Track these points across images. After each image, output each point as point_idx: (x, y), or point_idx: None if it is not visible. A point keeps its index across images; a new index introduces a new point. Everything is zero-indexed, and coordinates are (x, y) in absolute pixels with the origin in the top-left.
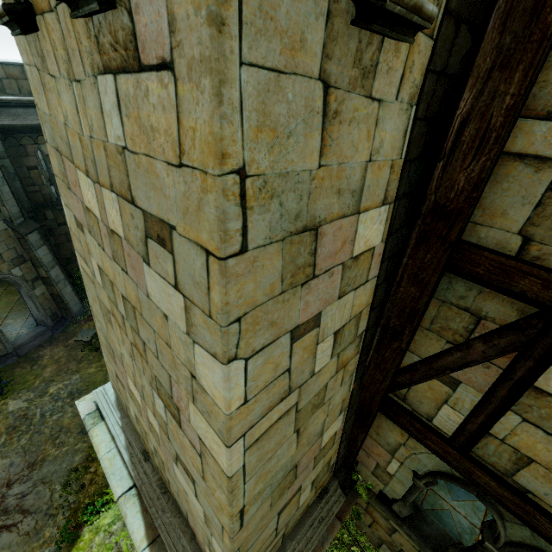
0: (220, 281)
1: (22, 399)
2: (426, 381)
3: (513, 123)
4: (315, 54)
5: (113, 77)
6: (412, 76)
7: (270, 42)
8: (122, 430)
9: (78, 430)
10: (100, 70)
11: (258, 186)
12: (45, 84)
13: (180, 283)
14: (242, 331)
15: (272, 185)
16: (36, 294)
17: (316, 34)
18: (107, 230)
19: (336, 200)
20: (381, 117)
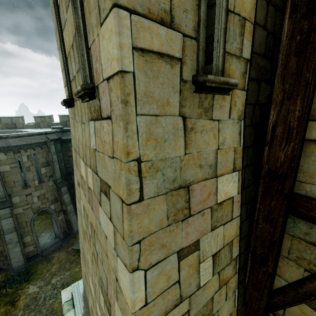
0: (127, 217)
1: (37, 285)
2: (297, 305)
3: (305, 124)
4: (175, 106)
5: (94, 122)
6: (237, 107)
7: (151, 105)
8: None
9: (61, 314)
10: (90, 119)
11: (148, 166)
12: (74, 124)
13: (112, 217)
14: (142, 250)
15: (157, 165)
16: (59, 219)
17: (175, 99)
18: (87, 187)
19: (199, 170)
20: (221, 127)
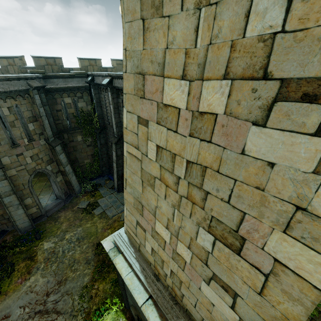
0: None
1: (51, 242)
2: None
3: None
4: None
5: None
6: None
7: None
8: (137, 260)
9: (85, 262)
10: None
11: None
12: (149, 27)
13: None
14: None
15: None
16: (57, 180)
17: None
18: (192, 114)
19: None
20: None
